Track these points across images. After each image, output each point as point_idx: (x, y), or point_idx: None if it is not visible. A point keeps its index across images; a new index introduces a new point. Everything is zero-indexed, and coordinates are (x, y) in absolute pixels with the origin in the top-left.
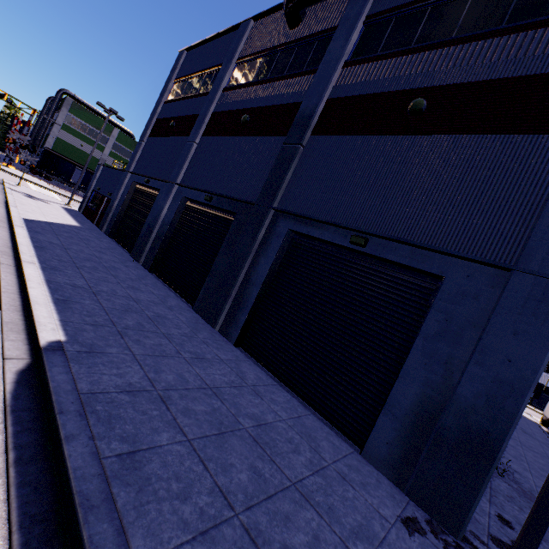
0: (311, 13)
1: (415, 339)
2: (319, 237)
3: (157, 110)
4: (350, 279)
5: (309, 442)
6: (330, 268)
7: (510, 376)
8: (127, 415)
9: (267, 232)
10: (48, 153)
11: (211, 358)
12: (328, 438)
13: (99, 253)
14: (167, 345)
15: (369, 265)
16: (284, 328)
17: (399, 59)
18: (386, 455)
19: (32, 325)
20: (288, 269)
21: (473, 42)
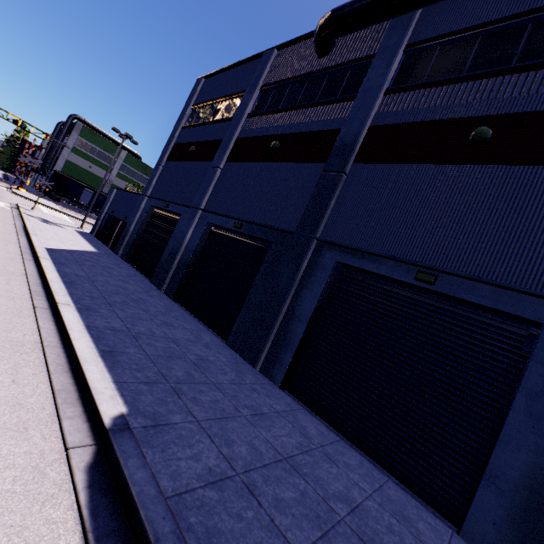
0: (342, 42)
1: (514, 395)
2: (375, 271)
3: (175, 135)
4: (415, 318)
5: (407, 527)
6: (389, 305)
7: None
8: (224, 526)
9: (310, 264)
10: (58, 175)
11: (269, 412)
12: (421, 516)
13: (123, 283)
14: (223, 400)
15: (437, 304)
16: (338, 370)
17: (451, 87)
18: (494, 538)
19: (86, 392)
20: (337, 304)
21: (540, 70)
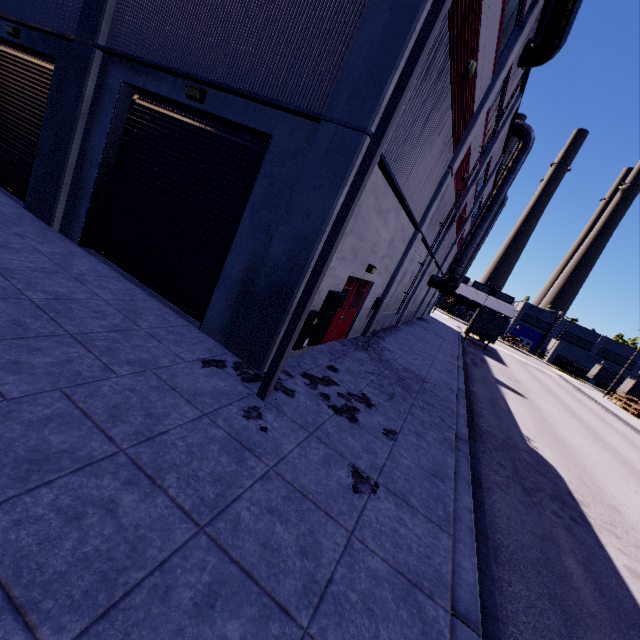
0: None
1: (245, 209)
2: (156, 91)
3: None
4: (196, 150)
5: (128, 315)
6: (176, 137)
7: (307, 230)
8: None
9: (97, 88)
10: None
11: (19, 248)
12: (162, 316)
13: None
14: None
15: (214, 130)
16: (134, 218)
17: None
18: (219, 324)
19: None
20: (132, 143)
21: None
